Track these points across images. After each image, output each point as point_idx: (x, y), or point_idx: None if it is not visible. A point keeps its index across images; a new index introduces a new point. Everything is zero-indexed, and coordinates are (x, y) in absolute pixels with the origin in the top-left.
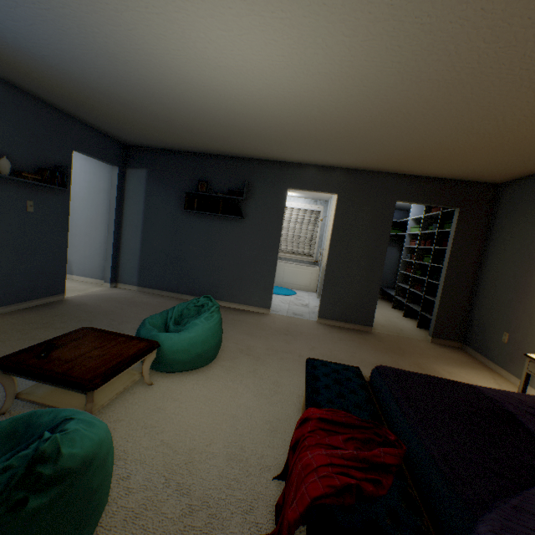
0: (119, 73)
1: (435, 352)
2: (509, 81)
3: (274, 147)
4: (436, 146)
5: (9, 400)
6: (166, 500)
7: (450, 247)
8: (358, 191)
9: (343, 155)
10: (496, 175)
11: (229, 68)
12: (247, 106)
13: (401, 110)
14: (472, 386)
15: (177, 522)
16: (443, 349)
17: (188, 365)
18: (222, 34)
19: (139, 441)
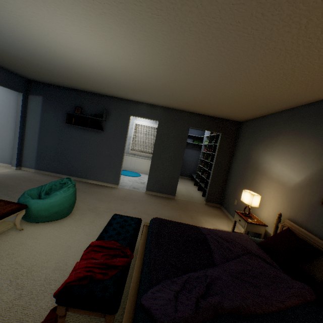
0: (8, 41)
1: (204, 209)
2: (217, 76)
3: (119, 91)
4: (202, 101)
5: None
6: (7, 292)
7: (216, 153)
8: (169, 120)
9: (158, 100)
10: (237, 117)
11: (74, 49)
12: (94, 69)
13: (175, 82)
14: (197, 227)
15: (9, 303)
16: (210, 208)
17: (49, 218)
18: (63, 32)
19: (1, 262)
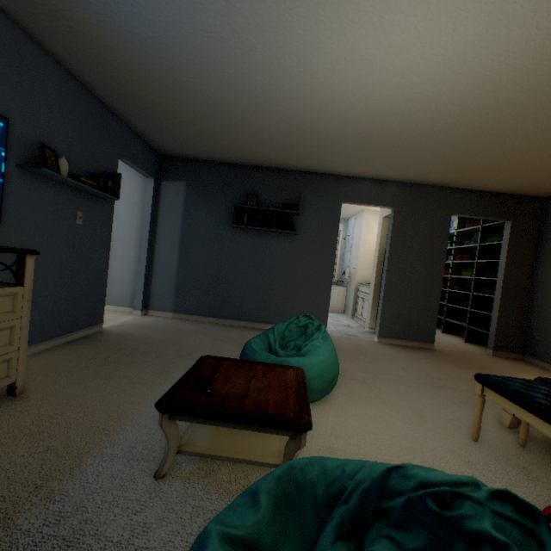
0: (230, 64)
1: (506, 365)
2: None
3: (341, 158)
4: (519, 157)
5: (170, 456)
6: None
7: (505, 258)
8: (414, 205)
9: (411, 166)
10: (550, 188)
11: (371, 62)
12: (352, 109)
13: (519, 116)
14: None
15: None
16: (509, 361)
17: (319, 395)
18: (400, 19)
19: None
